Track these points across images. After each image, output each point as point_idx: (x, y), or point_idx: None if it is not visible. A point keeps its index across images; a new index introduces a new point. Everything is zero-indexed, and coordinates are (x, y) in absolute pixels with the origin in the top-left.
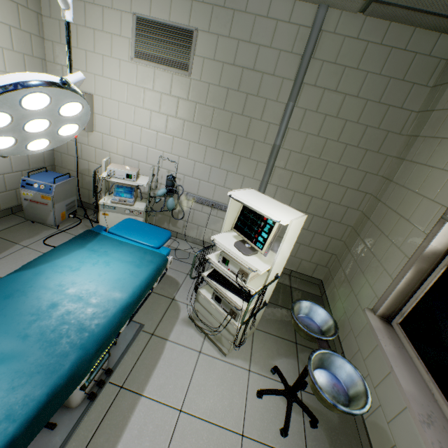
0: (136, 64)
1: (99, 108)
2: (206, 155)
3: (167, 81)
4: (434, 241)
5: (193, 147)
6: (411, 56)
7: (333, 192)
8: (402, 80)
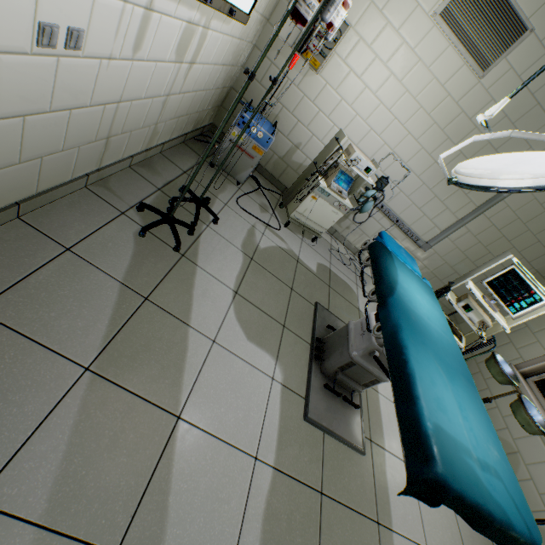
0: (433, 23)
1: (346, 49)
2: (427, 171)
3: (452, 68)
4: None
5: (421, 155)
6: None
7: None
8: None
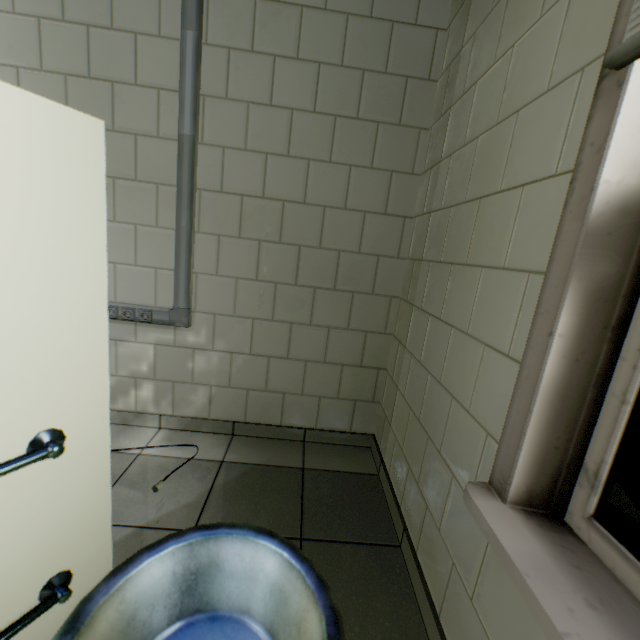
0: None
1: None
2: None
3: None
4: (610, 161)
5: None
6: None
7: (339, 227)
8: None
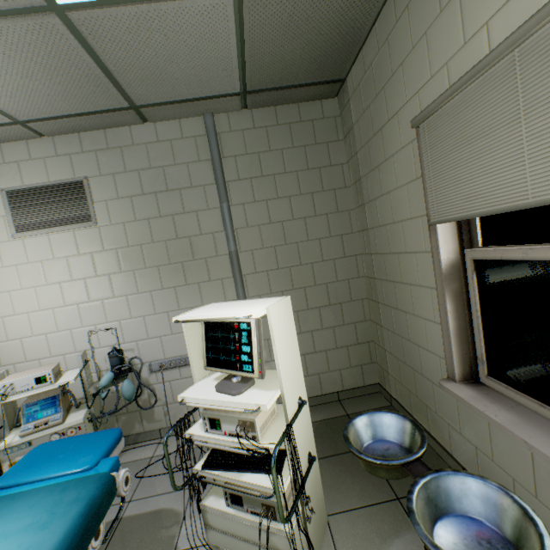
0: (21, 239)
1: None
2: (155, 302)
3: (70, 241)
4: (441, 253)
5: (134, 300)
6: (309, 124)
7: (322, 271)
8: (316, 144)
